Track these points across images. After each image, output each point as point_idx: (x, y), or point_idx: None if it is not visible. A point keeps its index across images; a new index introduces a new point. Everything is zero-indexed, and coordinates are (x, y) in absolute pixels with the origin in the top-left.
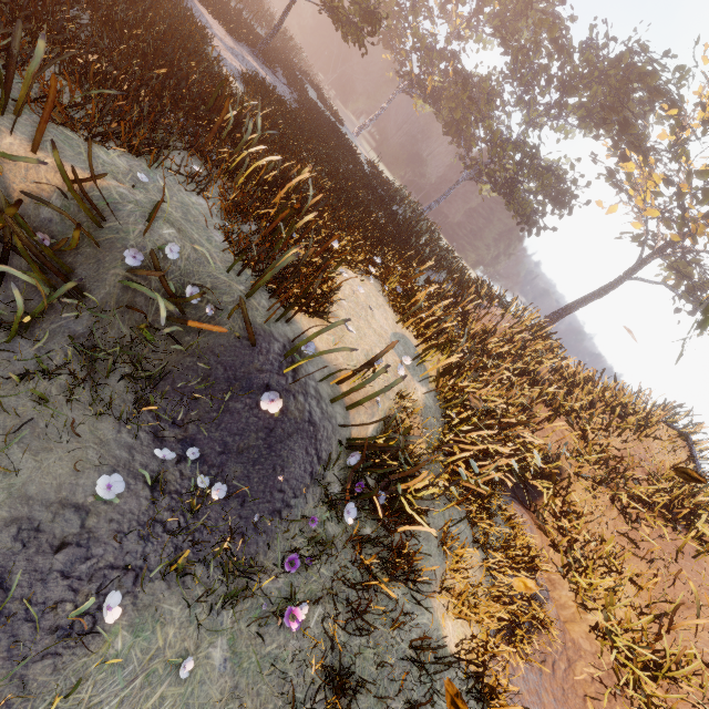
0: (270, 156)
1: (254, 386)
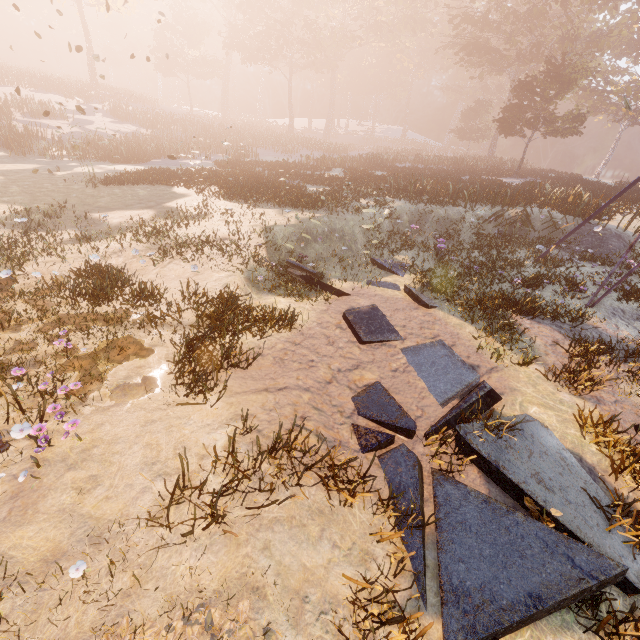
0: (561, 189)
1: (589, 233)
